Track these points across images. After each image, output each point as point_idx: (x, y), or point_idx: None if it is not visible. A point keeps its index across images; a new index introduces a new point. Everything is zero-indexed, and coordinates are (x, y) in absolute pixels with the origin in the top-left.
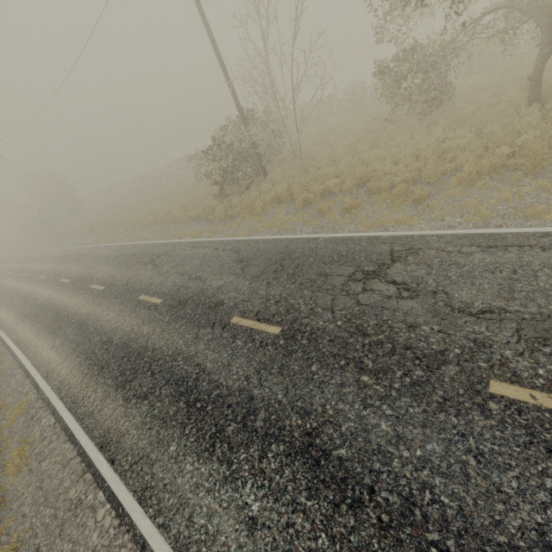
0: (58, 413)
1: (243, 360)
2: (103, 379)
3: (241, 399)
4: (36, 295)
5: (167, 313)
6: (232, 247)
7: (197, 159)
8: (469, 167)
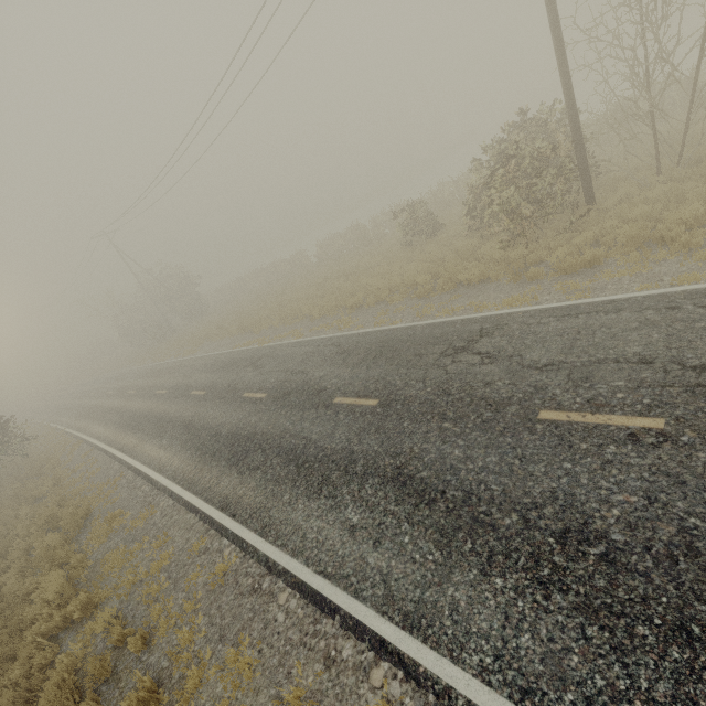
0: None
1: None
2: None
3: None
4: (209, 420)
5: None
6: None
7: (410, 214)
8: None
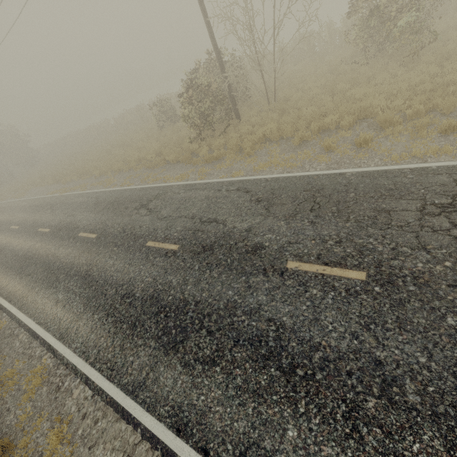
0: (94, 383)
1: (335, 313)
2: (142, 339)
3: (364, 364)
4: (14, 246)
5: (193, 260)
6: (237, 187)
7: (159, 107)
8: None
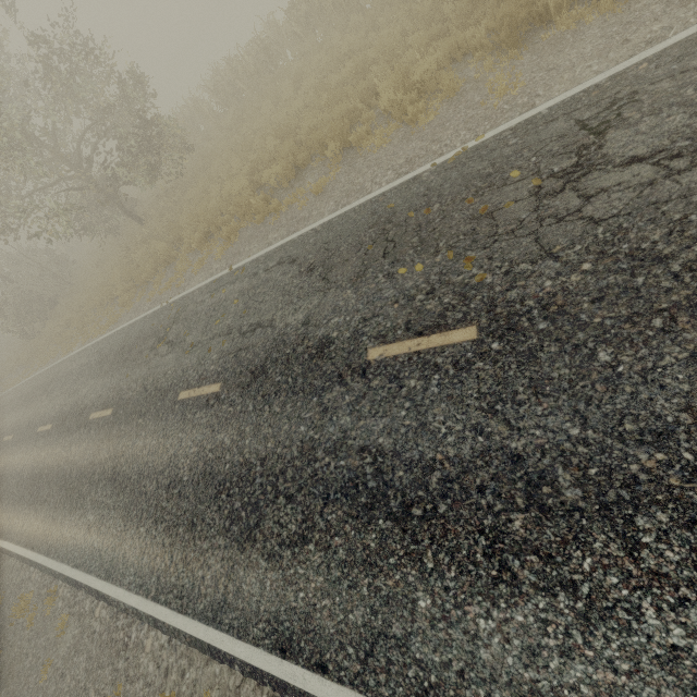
0: None
1: None
2: None
3: None
4: None
5: None
6: (22, 388)
7: None
8: (97, 300)
